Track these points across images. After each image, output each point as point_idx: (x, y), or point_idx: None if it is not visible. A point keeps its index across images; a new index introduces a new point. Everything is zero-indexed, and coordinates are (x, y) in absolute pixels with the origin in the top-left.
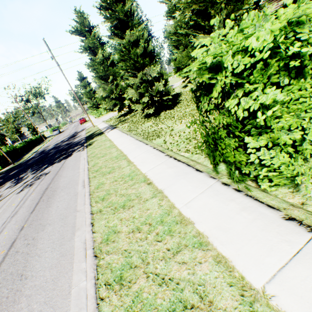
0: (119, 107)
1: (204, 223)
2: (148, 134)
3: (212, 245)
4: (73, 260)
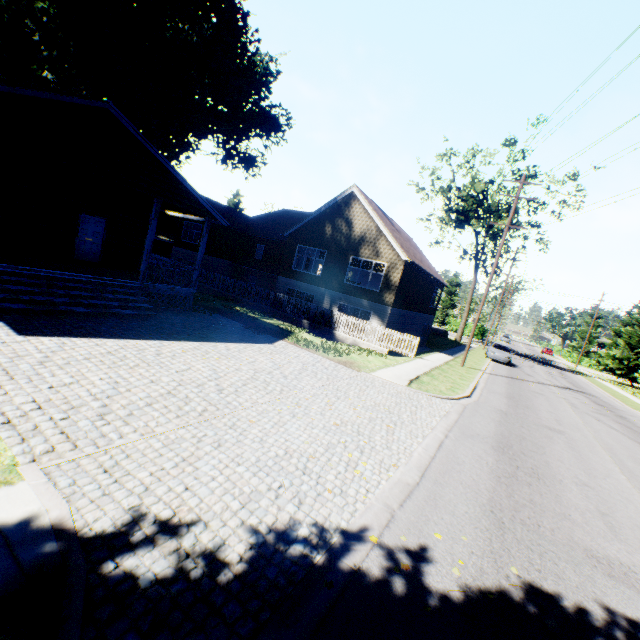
0: (622, 373)
1: (634, 400)
2: (633, 395)
3: (633, 400)
4: (592, 387)
